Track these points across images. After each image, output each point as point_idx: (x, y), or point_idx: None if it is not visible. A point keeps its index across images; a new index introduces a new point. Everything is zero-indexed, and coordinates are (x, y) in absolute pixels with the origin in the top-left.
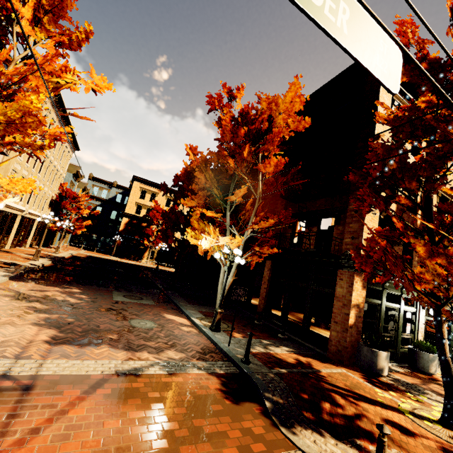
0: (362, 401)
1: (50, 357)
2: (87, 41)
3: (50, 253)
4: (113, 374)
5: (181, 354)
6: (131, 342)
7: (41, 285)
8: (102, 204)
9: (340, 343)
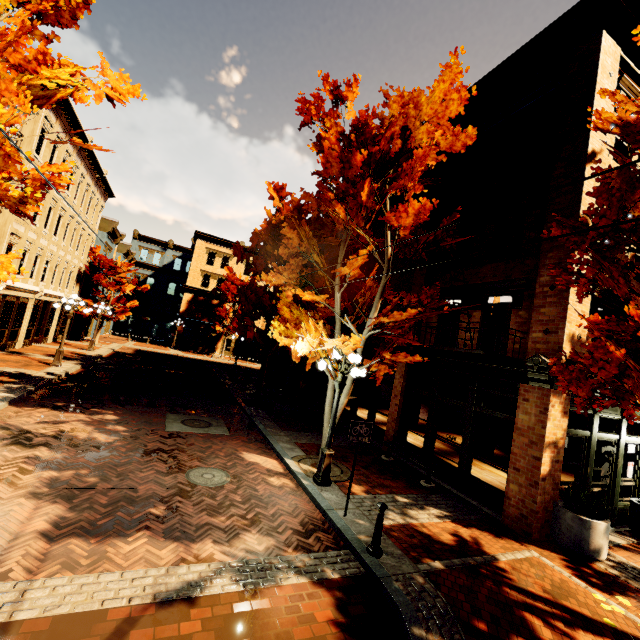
0: (579, 628)
1: (43, 571)
2: (87, 9)
3: (82, 351)
4: (148, 604)
5: (268, 539)
6: (186, 520)
7: (57, 412)
8: (154, 273)
9: (524, 504)
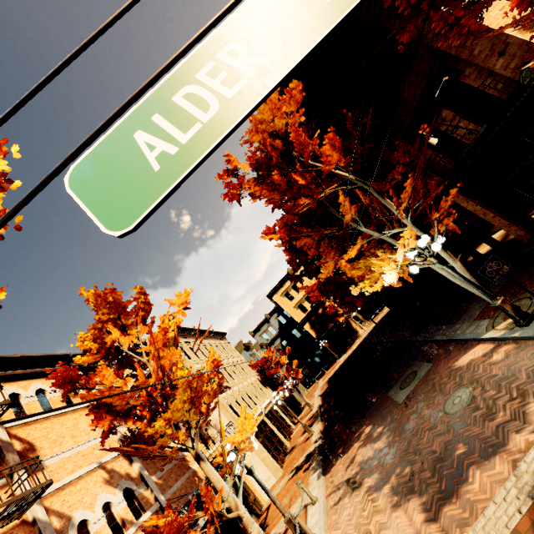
0: None
1: None
2: (147, 296)
3: (310, 414)
4: (533, 504)
5: None
6: (482, 437)
7: (344, 455)
8: (281, 338)
9: None
